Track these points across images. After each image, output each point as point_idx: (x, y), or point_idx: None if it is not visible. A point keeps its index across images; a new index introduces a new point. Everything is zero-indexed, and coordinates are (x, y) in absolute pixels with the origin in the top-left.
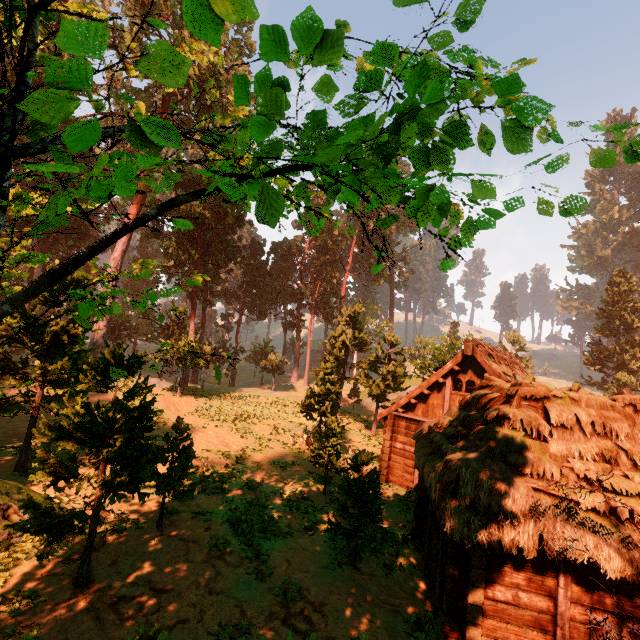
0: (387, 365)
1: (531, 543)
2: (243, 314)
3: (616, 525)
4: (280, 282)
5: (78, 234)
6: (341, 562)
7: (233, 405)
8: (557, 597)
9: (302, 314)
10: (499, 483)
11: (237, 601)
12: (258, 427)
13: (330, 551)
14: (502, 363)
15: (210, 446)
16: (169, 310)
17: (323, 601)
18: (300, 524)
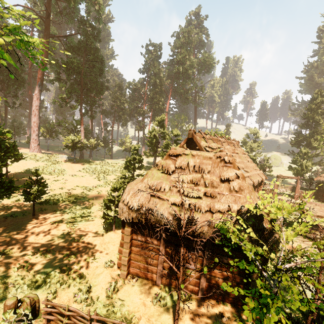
0: (172, 146)
1: (143, 217)
2: (113, 122)
3: (183, 210)
4: (133, 105)
5: (18, 82)
6: (109, 229)
7: (102, 167)
8: (161, 239)
9: (144, 122)
10: (136, 193)
11: (52, 242)
12: (110, 176)
13: (107, 225)
14: (214, 142)
15: (80, 184)
16: (72, 121)
17: (90, 242)
18: (101, 215)
